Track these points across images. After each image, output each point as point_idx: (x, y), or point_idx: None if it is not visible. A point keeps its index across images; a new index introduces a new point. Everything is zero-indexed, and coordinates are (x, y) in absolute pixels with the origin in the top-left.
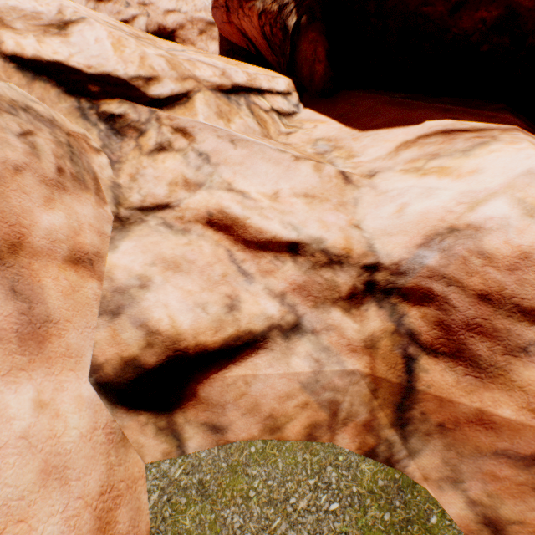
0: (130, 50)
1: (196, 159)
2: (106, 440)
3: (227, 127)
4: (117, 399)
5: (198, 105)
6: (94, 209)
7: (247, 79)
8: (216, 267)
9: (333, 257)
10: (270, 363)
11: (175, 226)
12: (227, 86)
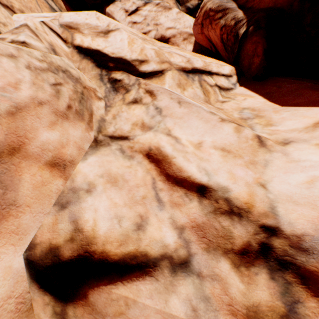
0: (137, 45)
1: (153, 110)
2: (14, 309)
3: (182, 93)
4: (35, 275)
5: (167, 78)
6: (82, 132)
7: (203, 65)
8: (140, 189)
9: (234, 208)
10: (151, 293)
11: (126, 152)
12: (189, 68)
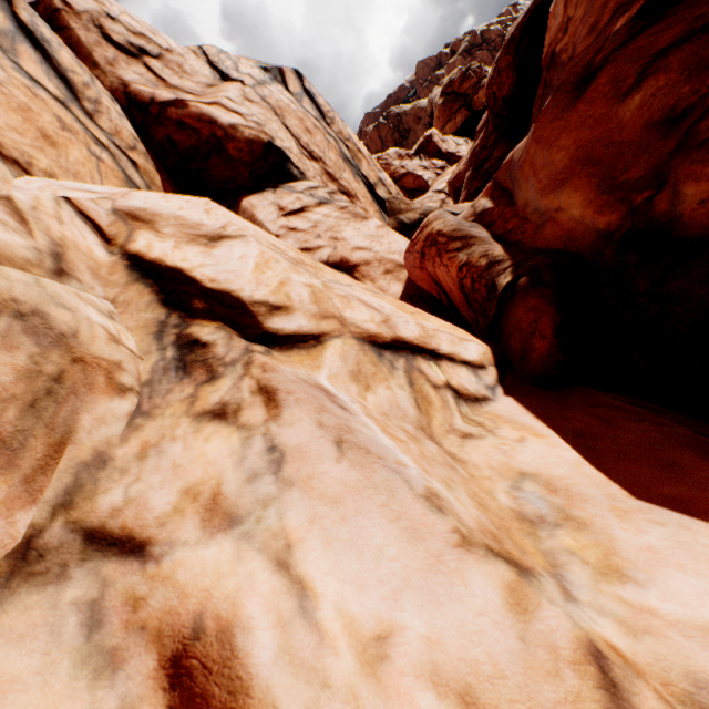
0: (273, 272)
1: (261, 454)
2: None
3: (361, 397)
4: None
5: (328, 354)
6: None
7: (418, 334)
8: None
9: None
10: None
11: (105, 628)
12: (385, 337)
